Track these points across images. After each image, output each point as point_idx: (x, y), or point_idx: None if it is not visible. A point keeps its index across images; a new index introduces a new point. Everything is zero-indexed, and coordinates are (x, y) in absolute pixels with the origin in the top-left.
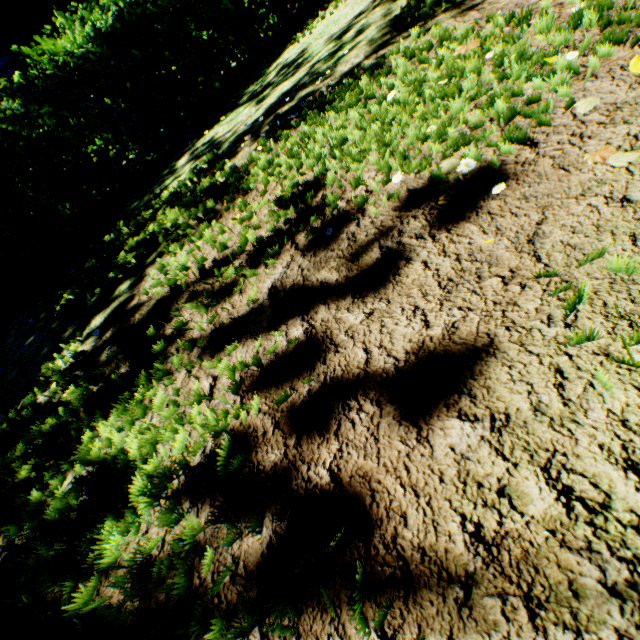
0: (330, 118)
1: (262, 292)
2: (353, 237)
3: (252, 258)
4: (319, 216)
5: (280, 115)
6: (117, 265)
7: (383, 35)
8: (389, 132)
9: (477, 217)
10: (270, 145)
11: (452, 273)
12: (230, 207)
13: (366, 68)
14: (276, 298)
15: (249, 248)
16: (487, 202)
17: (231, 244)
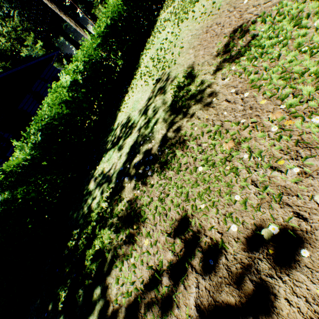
0: (169, 173)
1: (191, 308)
2: (228, 268)
3: (171, 276)
4: (198, 247)
5: (137, 163)
6: (86, 272)
7: (169, 115)
8: (212, 194)
9: (300, 268)
10: (142, 185)
11: (310, 312)
12: (139, 232)
13: (171, 138)
14: (203, 315)
15: (165, 267)
16: (300, 257)
17: (152, 262)
